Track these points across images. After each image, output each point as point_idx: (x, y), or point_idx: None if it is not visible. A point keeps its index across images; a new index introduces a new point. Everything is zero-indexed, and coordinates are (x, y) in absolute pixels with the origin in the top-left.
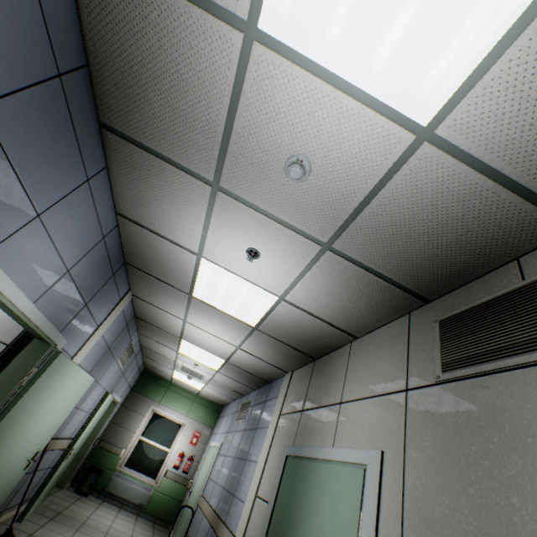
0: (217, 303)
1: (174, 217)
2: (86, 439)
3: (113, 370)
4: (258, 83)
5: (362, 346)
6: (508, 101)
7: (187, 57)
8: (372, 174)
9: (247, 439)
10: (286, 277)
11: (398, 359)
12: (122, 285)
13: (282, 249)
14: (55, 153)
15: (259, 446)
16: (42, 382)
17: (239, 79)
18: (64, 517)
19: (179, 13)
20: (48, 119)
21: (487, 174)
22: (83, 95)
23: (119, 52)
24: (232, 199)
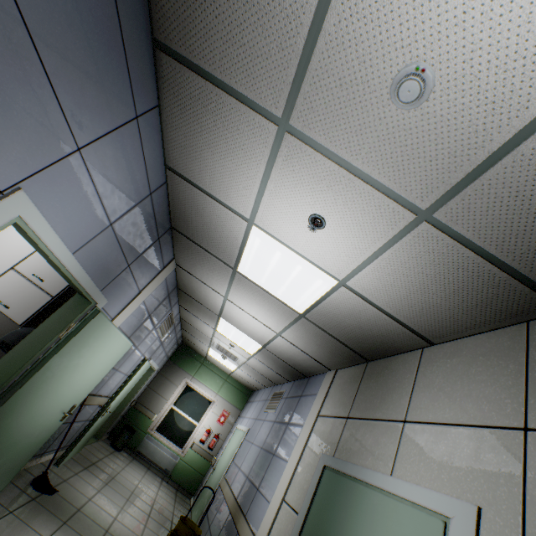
0: (263, 281)
1: (227, 171)
2: (124, 398)
3: (152, 338)
4: None
5: (441, 355)
6: None
7: None
8: None
9: (277, 432)
10: (354, 256)
11: (506, 382)
12: (167, 252)
13: (357, 217)
14: (100, 71)
15: (290, 444)
16: (80, 339)
17: None
18: (96, 468)
19: None
20: (91, 18)
21: None
22: None
23: None
24: (303, 144)
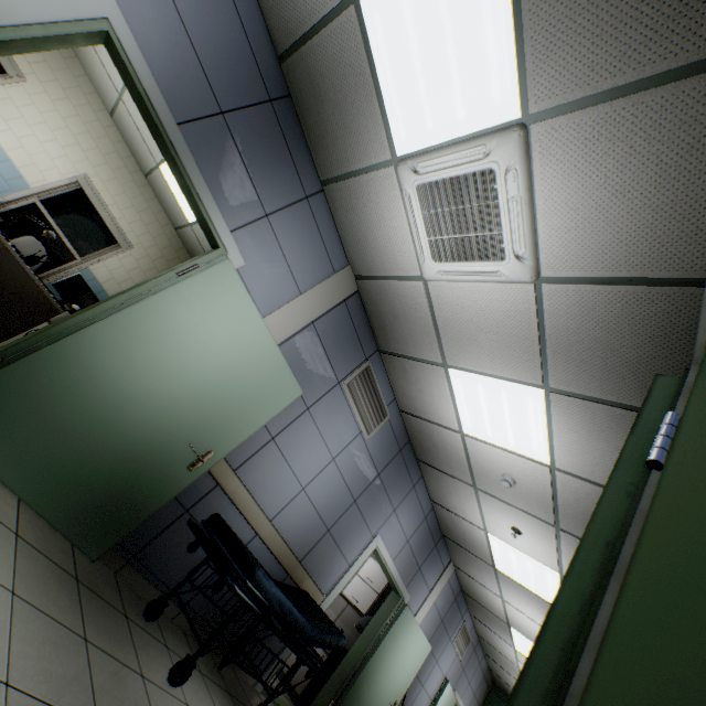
0: (517, 577)
1: (461, 504)
2: None
3: (450, 654)
4: (472, 447)
5: None
6: (572, 456)
7: (443, 439)
8: (545, 483)
9: None
10: (549, 552)
11: None
12: (444, 555)
13: (532, 528)
14: (400, 479)
15: None
16: (397, 626)
17: (465, 445)
18: None
19: (437, 428)
20: (397, 467)
21: (601, 485)
22: (409, 451)
23: (420, 437)
24: (486, 494)
